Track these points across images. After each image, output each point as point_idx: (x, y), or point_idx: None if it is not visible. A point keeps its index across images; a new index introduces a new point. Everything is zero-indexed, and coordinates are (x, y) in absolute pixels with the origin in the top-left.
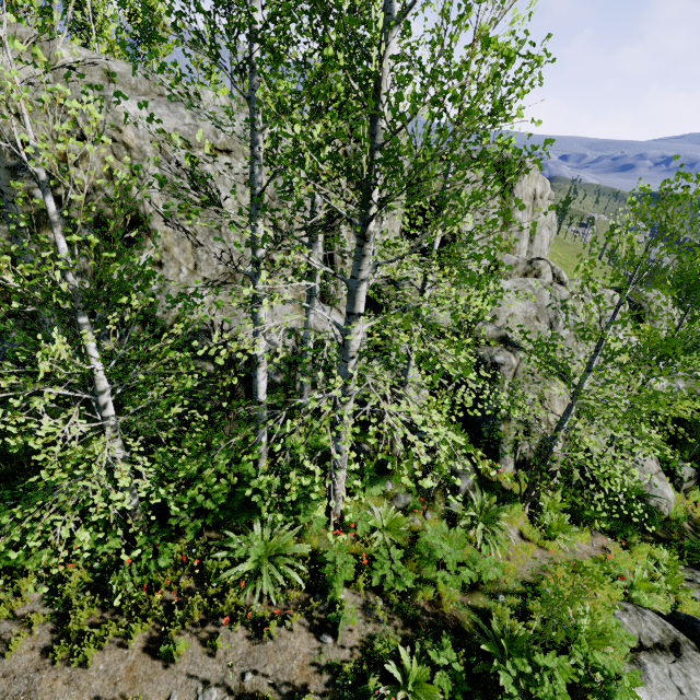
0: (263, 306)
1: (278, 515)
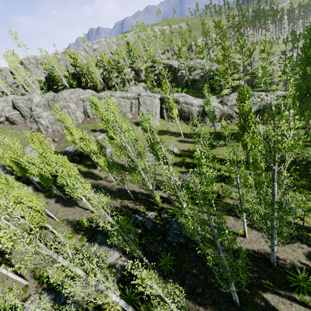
0: None
1: None
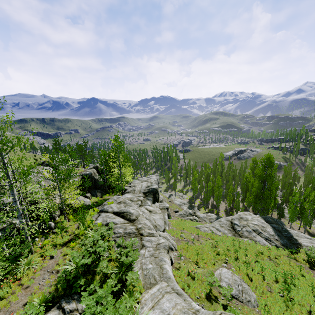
0: None
1: (36, 234)
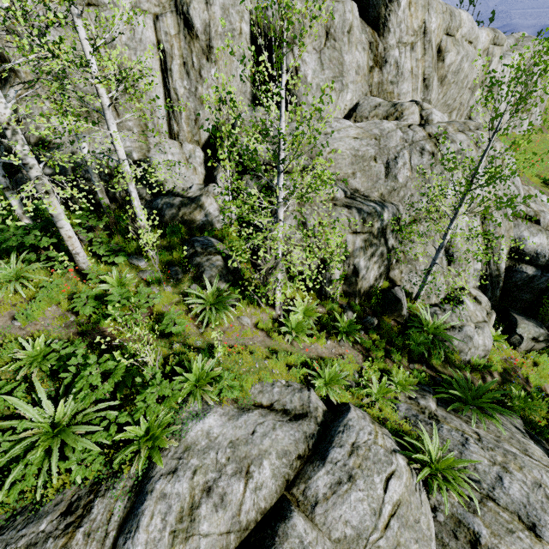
0: None
1: None
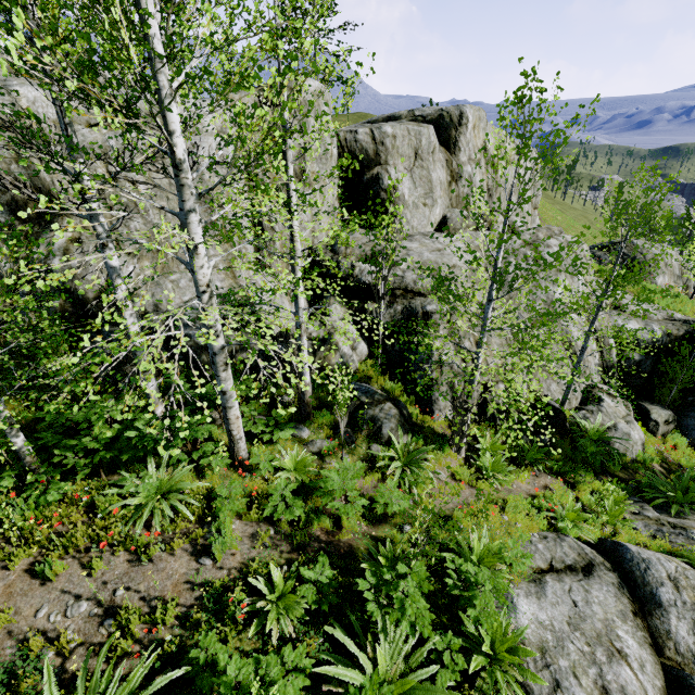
0: (108, 249)
1: (107, 432)
